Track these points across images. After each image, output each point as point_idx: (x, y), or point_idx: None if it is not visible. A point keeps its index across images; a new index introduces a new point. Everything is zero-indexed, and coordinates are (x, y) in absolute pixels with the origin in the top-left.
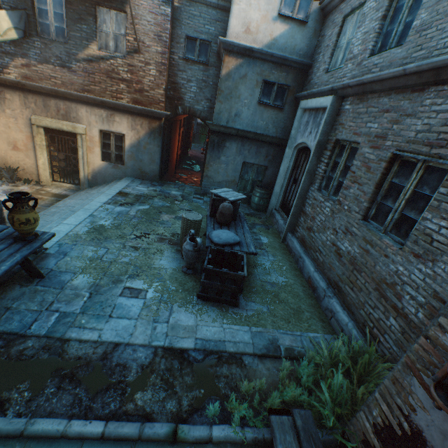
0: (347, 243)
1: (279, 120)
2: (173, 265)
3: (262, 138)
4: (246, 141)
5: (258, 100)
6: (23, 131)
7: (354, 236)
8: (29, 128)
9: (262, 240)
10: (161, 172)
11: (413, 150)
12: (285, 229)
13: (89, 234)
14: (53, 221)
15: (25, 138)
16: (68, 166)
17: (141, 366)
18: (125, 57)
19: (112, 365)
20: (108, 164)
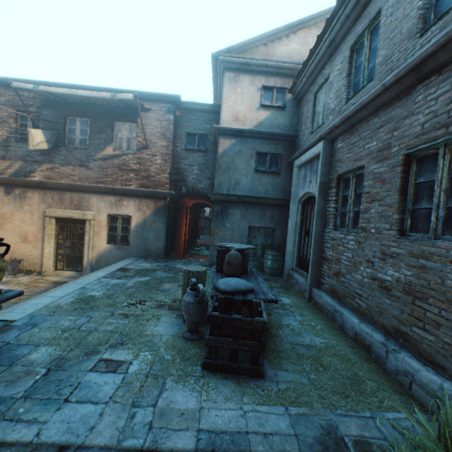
0: (391, 270)
1: (278, 183)
2: (172, 331)
3: (264, 201)
4: (249, 206)
5: (255, 169)
6: (36, 223)
7: (396, 256)
8: (42, 220)
9: (283, 301)
10: (166, 249)
11: (426, 140)
12: (309, 284)
13: (73, 304)
14: (37, 297)
15: (37, 229)
16: (73, 253)
17: None
18: (135, 153)
19: None
20: (113, 246)
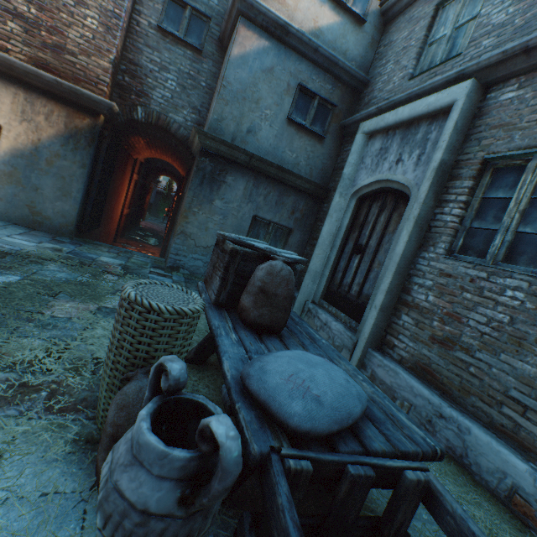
0: None
1: (317, 155)
2: None
3: (290, 179)
4: (263, 180)
5: (288, 115)
6: None
7: None
8: None
9: None
10: (82, 220)
11: None
12: (365, 342)
13: None
14: None
15: None
16: None
17: None
18: None
19: None
20: None
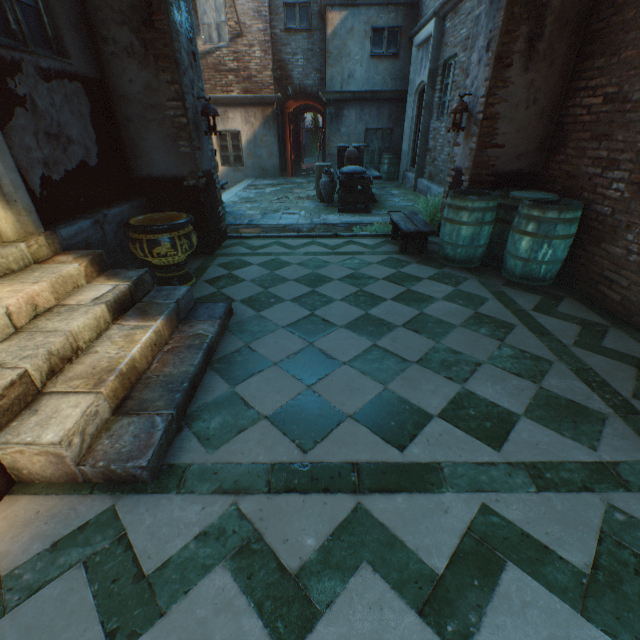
0: None
1: (396, 70)
2: (315, 205)
3: (381, 96)
4: (365, 104)
5: (370, 53)
6: None
7: None
8: None
9: (393, 193)
10: (281, 167)
11: None
12: (415, 176)
13: (242, 200)
14: None
15: None
16: None
17: (309, 228)
18: (229, 45)
19: (291, 228)
20: (228, 169)
